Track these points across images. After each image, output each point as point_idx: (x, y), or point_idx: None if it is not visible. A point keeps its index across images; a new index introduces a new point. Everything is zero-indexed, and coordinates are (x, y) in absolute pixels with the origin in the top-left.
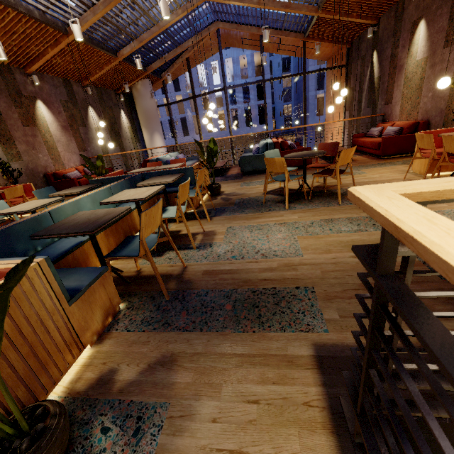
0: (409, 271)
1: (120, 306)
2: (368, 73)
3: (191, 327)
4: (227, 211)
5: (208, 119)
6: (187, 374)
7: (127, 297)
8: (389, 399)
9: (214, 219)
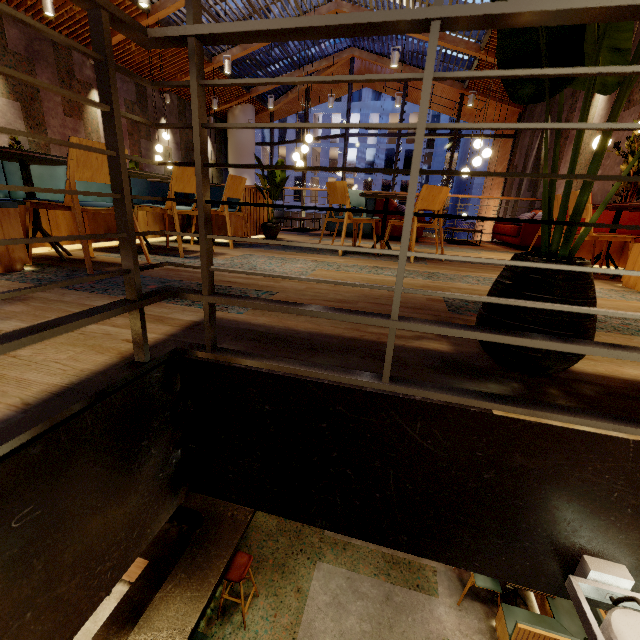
0: (192, 70)
1: (27, 269)
2: (536, 146)
3: (84, 289)
4: (265, 247)
5: None
6: (23, 307)
7: (45, 266)
8: (230, 349)
9: (240, 248)
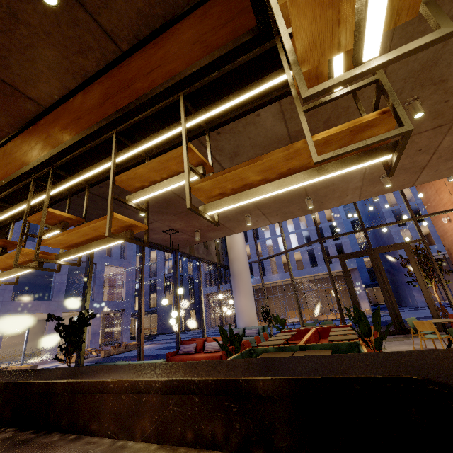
0: None
1: None
2: None
3: None
4: None
5: (284, 266)
6: None
7: None
8: None
9: None
